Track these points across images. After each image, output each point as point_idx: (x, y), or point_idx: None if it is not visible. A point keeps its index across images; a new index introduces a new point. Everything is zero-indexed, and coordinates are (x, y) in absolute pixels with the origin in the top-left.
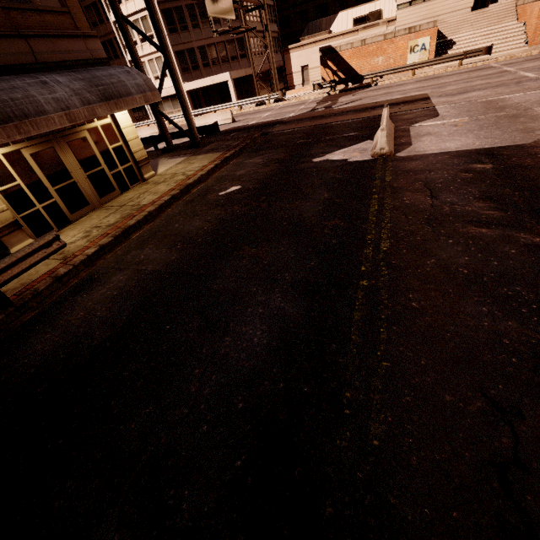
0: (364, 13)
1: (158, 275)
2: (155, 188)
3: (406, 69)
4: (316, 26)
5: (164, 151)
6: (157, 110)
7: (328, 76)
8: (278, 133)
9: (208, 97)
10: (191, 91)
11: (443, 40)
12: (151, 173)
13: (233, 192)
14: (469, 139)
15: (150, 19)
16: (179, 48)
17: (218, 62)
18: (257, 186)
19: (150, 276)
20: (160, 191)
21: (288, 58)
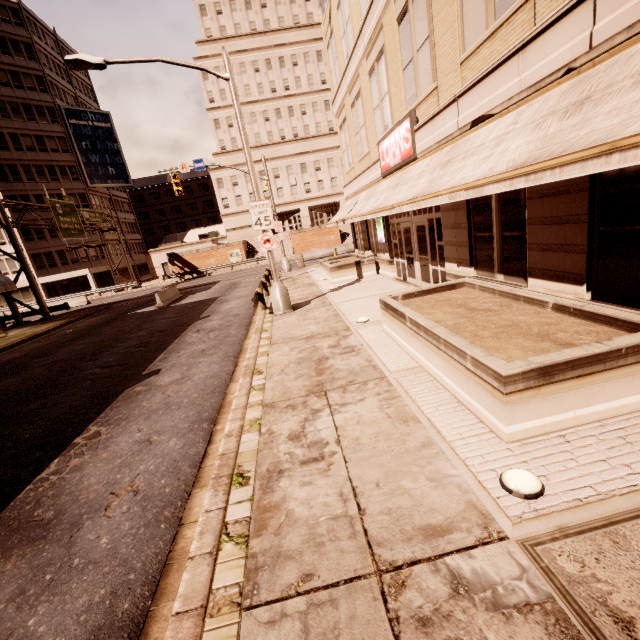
0: (208, 231)
1: (14, 358)
2: (7, 340)
3: (227, 266)
4: (173, 238)
5: (13, 326)
6: (10, 297)
7: (177, 270)
8: (119, 306)
9: (68, 288)
10: (47, 283)
11: (252, 250)
12: (2, 335)
13: (69, 332)
14: (202, 297)
15: (12, 244)
16: (35, 252)
17: (79, 261)
18: (86, 327)
19: (9, 359)
20: (12, 340)
21: (149, 258)
